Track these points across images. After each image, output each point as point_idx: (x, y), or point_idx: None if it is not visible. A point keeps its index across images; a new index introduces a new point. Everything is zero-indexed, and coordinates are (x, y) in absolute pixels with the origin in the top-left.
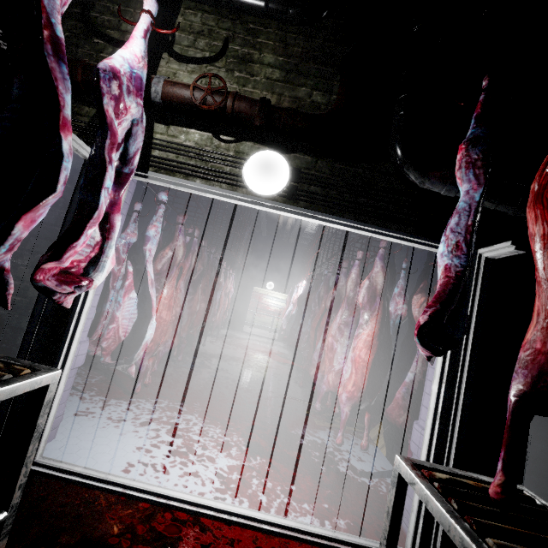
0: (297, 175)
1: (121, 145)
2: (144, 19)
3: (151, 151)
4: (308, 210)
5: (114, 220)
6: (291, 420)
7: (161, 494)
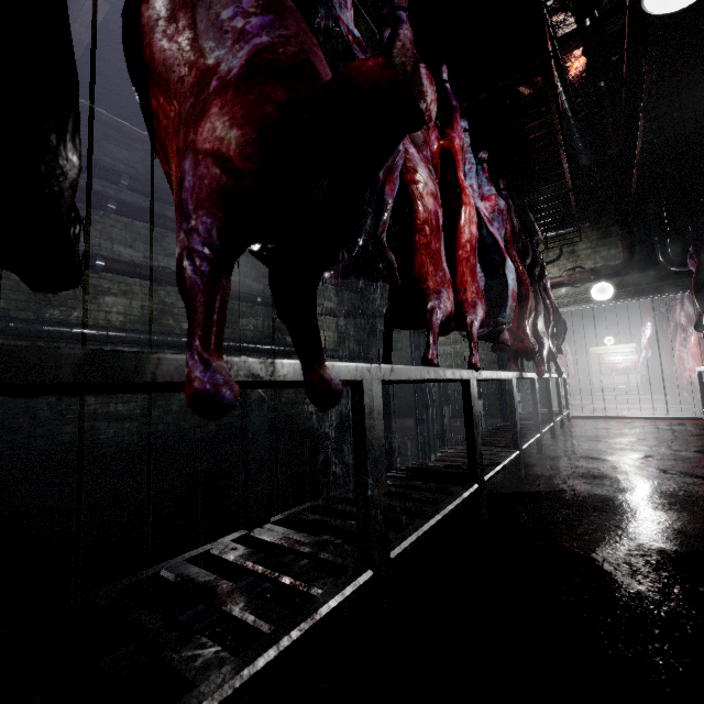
0: (616, 287)
1: None
2: None
3: None
4: (628, 298)
5: None
6: (670, 411)
7: (608, 416)
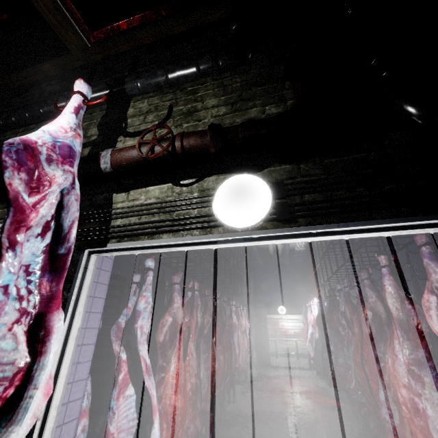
0: (281, 189)
1: (56, 224)
2: (75, 99)
3: (113, 222)
4: (314, 226)
5: (57, 322)
6: None
7: None
